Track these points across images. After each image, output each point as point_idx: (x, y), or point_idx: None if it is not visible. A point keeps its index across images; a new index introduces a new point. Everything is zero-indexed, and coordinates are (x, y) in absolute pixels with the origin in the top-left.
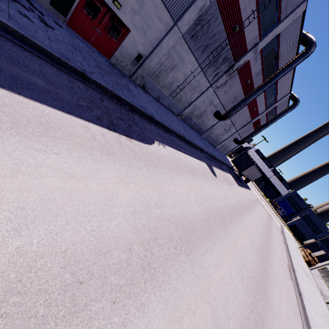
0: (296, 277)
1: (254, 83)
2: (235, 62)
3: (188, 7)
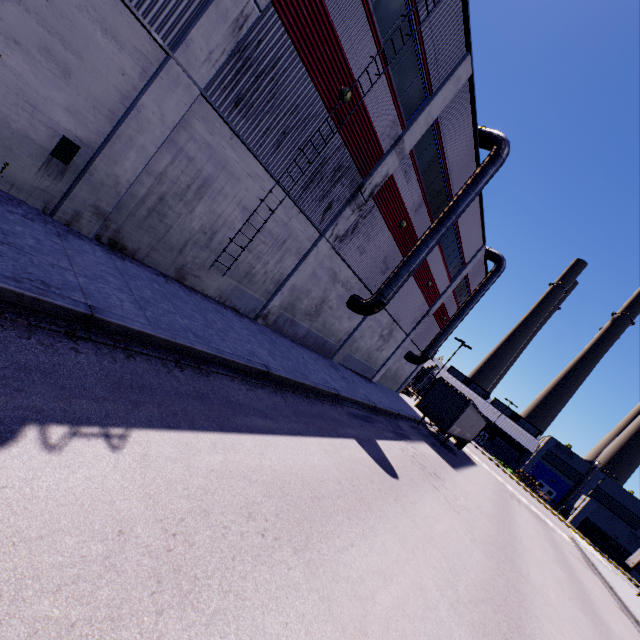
0: None
1: (416, 228)
2: (364, 178)
3: (198, 13)
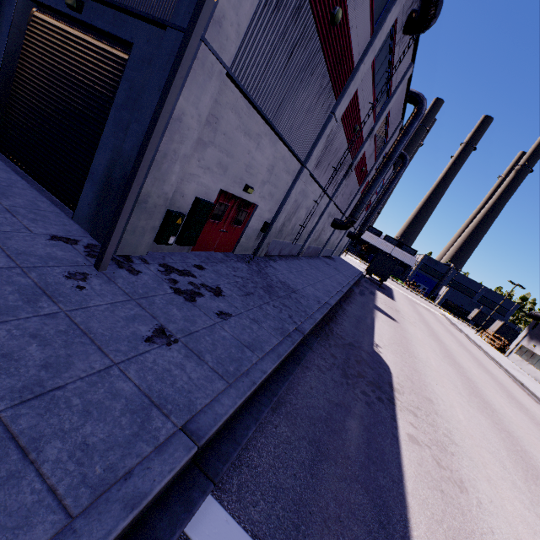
0: (533, 393)
1: (367, 166)
2: (353, 159)
3: (315, 141)
